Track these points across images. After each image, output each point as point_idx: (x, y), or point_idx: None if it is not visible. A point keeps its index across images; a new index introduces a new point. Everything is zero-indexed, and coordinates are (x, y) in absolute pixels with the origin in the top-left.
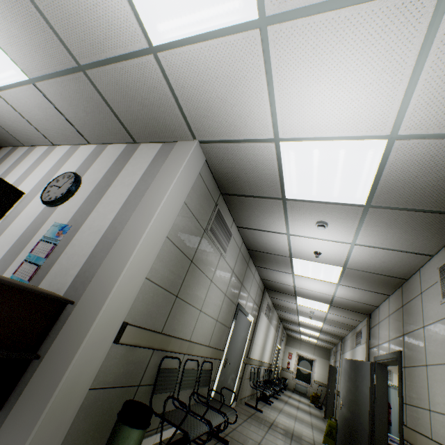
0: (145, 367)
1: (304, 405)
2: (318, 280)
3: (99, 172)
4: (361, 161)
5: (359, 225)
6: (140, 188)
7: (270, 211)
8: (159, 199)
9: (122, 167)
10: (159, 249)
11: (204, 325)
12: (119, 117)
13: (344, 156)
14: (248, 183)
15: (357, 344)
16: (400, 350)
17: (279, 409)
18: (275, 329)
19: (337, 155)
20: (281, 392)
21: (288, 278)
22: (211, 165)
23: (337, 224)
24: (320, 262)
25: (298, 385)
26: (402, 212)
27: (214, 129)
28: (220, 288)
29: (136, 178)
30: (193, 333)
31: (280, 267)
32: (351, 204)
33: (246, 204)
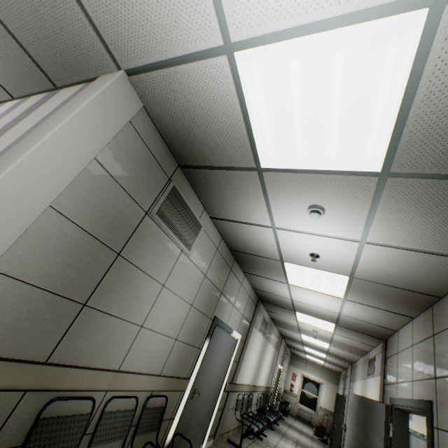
0: (3, 420)
1: (306, 438)
2: (319, 293)
3: (1, 125)
4: (374, 76)
5: (371, 211)
6: (27, 134)
7: (245, 192)
8: (32, 143)
9: (26, 116)
10: (28, 224)
11: (151, 347)
12: (20, 42)
13: (343, 67)
14: (207, 145)
15: (369, 374)
16: (431, 401)
17: (272, 446)
18: (275, 347)
19: (331, 67)
20: (281, 419)
21: (282, 288)
22: (153, 116)
23: (338, 210)
24: (319, 268)
25: (302, 411)
26: (445, 183)
27: (136, 41)
28: (182, 296)
29: (31, 124)
30: (127, 358)
31: (271, 274)
32: (358, 172)
33: (213, 182)
